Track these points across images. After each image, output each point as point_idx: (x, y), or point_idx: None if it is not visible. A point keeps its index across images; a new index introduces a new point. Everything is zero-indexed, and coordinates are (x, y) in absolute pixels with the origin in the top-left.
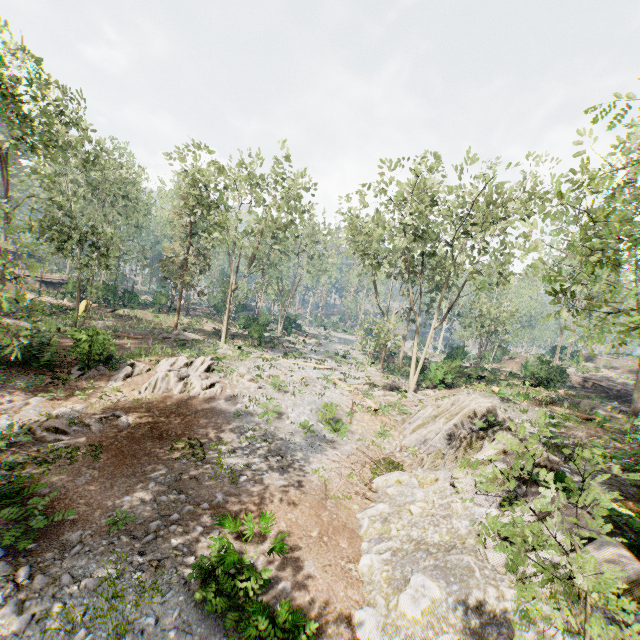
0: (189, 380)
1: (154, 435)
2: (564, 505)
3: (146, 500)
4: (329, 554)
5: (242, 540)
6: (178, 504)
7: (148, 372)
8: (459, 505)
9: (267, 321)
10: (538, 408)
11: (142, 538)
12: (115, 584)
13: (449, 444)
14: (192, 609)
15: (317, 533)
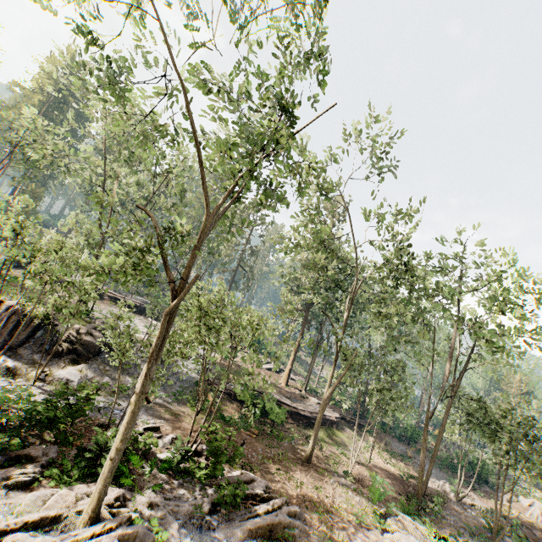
0: None
1: None
2: None
3: None
4: None
5: None
6: None
7: (517, 502)
8: None
9: None
10: None
11: None
12: None
13: None
14: None
15: None
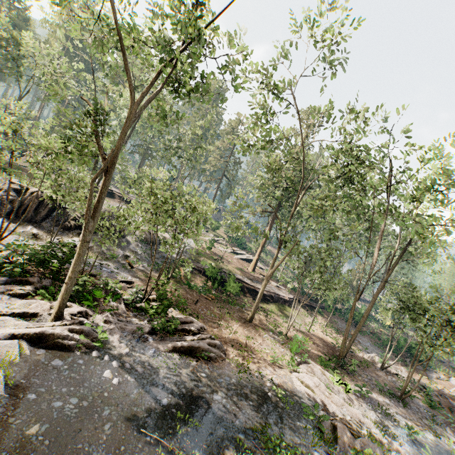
0: None
1: None
2: None
3: None
4: None
5: None
6: None
7: (446, 381)
8: None
9: None
10: None
11: None
12: None
13: None
14: None
15: None
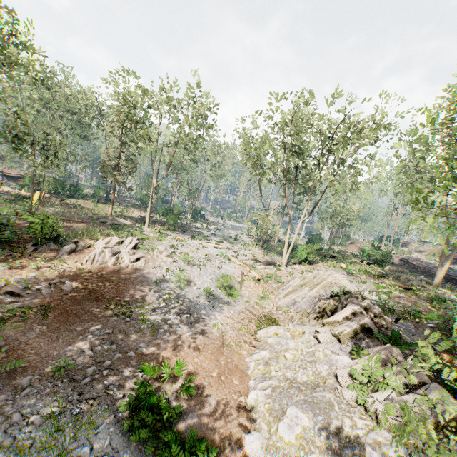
0: (120, 255)
1: (92, 297)
2: (399, 356)
3: (85, 350)
4: (225, 390)
5: (160, 380)
6: (110, 352)
7: (88, 248)
8: (321, 353)
9: (180, 211)
10: (373, 280)
11: (81, 381)
12: (58, 419)
13: (311, 306)
14: (120, 438)
15: (216, 373)
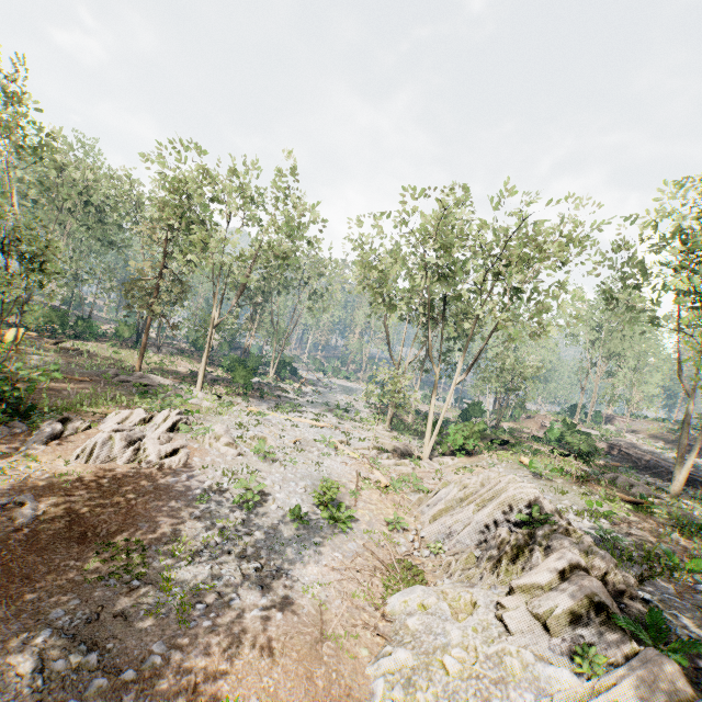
0: (142, 444)
1: (72, 535)
2: (680, 681)
3: (26, 670)
4: None
5: None
6: (83, 674)
7: (87, 431)
8: (516, 661)
9: (257, 363)
10: (576, 487)
11: None
12: None
13: (481, 541)
14: None
15: None
